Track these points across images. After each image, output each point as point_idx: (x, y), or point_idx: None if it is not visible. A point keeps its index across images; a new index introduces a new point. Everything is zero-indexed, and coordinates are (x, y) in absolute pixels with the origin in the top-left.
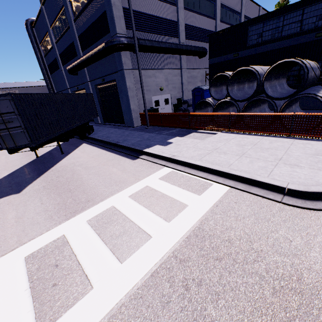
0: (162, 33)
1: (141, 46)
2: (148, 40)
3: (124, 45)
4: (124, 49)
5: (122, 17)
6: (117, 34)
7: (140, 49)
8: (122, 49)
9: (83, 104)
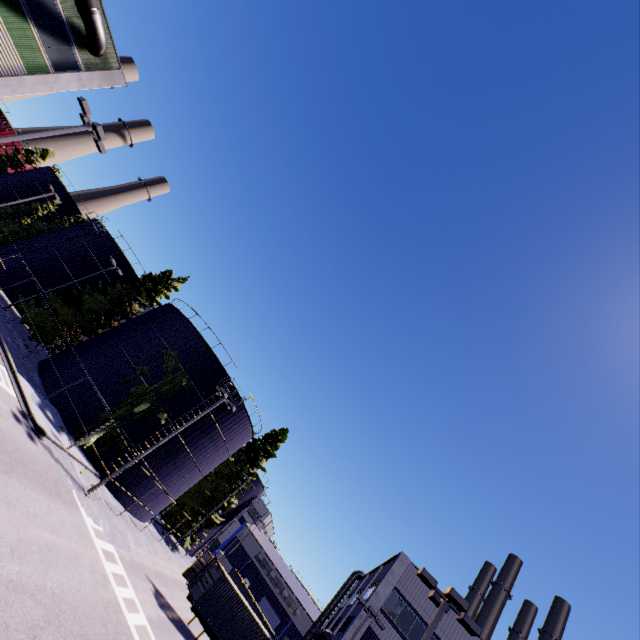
0: None
1: None
2: None
3: None
4: None
5: (360, 631)
6: (343, 637)
7: None
8: None
9: None
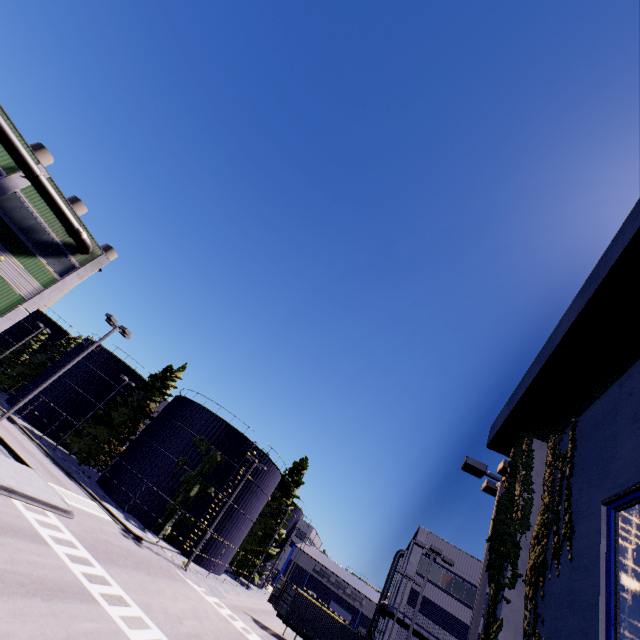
0: (454, 633)
1: (405, 623)
2: (417, 624)
3: (388, 611)
4: (388, 614)
5: (406, 593)
6: (395, 602)
7: (403, 625)
8: (386, 613)
9: (342, 636)
